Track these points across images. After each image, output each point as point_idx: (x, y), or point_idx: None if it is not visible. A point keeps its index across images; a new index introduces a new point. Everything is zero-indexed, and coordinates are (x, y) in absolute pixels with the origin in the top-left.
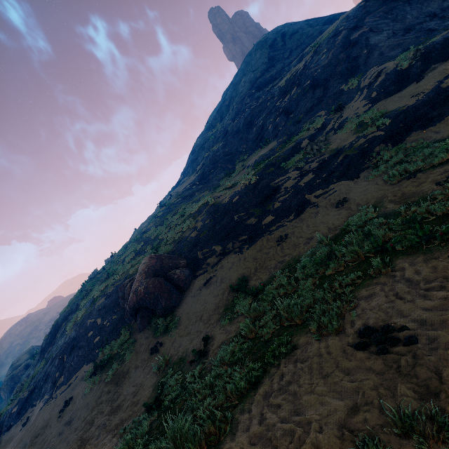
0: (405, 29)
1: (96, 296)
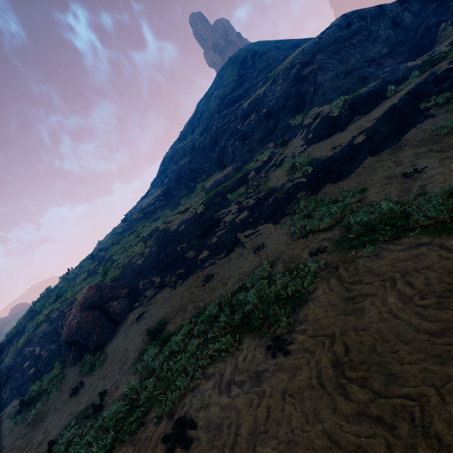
0: (347, 72)
1: (40, 320)
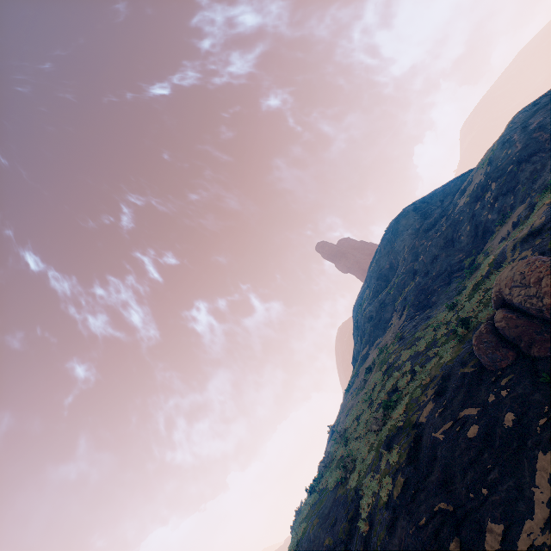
0: None
1: (400, 422)
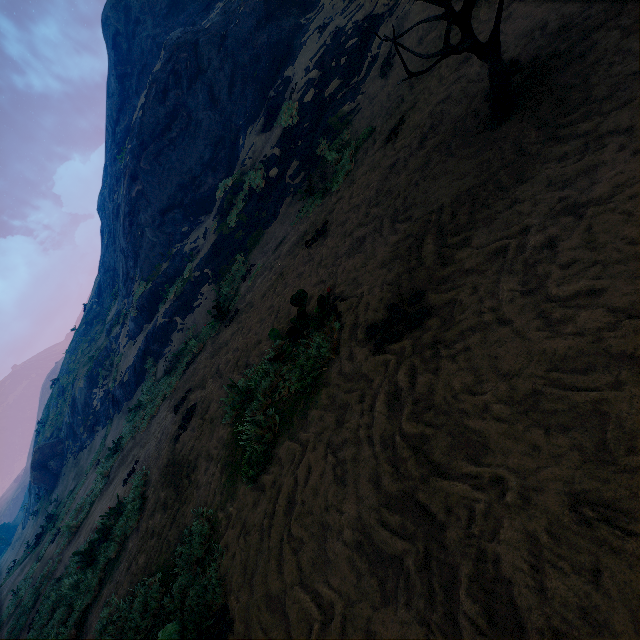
0: (162, 214)
1: None
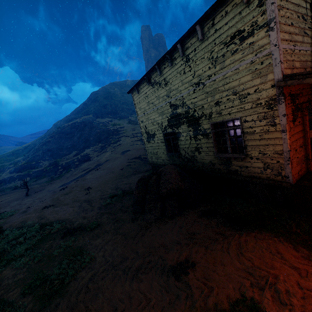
0: (48, 150)
1: None
